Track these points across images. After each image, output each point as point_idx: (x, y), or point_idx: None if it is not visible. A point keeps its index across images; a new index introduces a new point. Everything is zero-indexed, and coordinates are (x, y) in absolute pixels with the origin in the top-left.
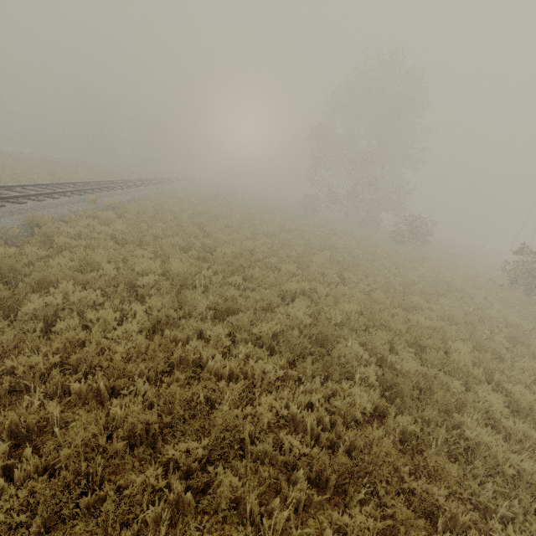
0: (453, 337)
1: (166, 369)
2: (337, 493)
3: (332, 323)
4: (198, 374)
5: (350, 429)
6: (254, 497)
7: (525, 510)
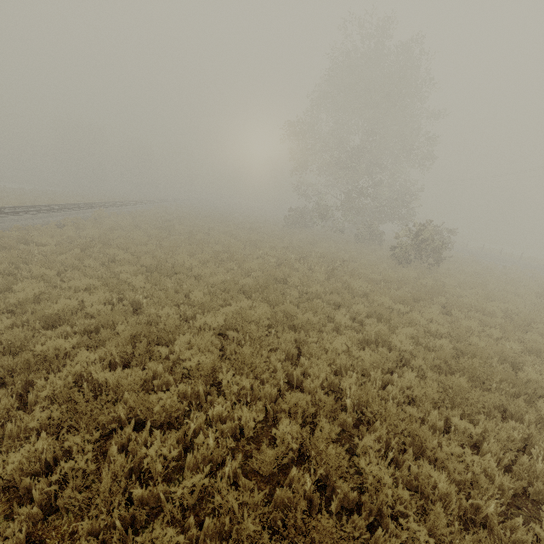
0: None
1: None
2: None
3: None
4: None
5: None
6: None
7: None
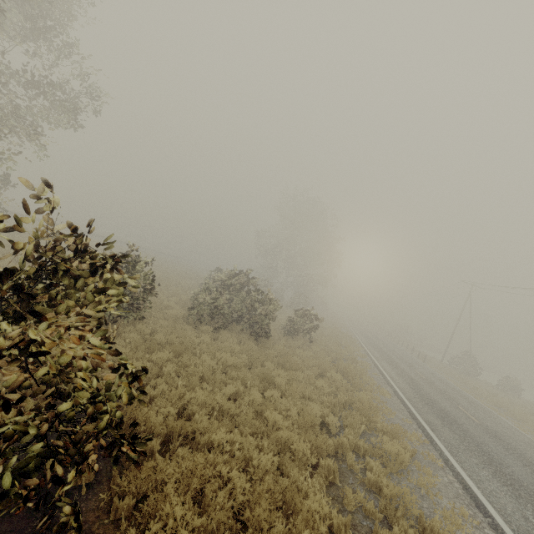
0: None
1: None
2: None
3: None
4: None
5: None
6: None
7: None
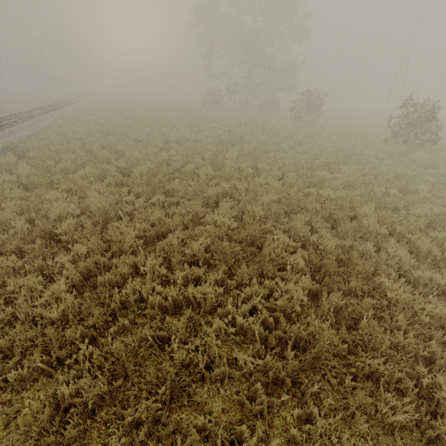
0: (359, 201)
1: (108, 319)
2: (293, 384)
3: (257, 220)
4: (143, 310)
5: (293, 326)
6: (222, 430)
7: (438, 342)
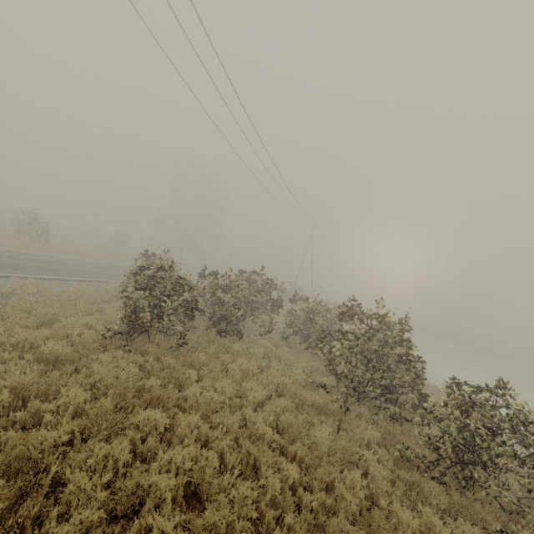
0: None
1: None
2: None
3: None
4: None
5: None
6: None
7: None
